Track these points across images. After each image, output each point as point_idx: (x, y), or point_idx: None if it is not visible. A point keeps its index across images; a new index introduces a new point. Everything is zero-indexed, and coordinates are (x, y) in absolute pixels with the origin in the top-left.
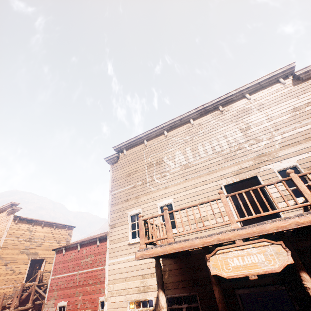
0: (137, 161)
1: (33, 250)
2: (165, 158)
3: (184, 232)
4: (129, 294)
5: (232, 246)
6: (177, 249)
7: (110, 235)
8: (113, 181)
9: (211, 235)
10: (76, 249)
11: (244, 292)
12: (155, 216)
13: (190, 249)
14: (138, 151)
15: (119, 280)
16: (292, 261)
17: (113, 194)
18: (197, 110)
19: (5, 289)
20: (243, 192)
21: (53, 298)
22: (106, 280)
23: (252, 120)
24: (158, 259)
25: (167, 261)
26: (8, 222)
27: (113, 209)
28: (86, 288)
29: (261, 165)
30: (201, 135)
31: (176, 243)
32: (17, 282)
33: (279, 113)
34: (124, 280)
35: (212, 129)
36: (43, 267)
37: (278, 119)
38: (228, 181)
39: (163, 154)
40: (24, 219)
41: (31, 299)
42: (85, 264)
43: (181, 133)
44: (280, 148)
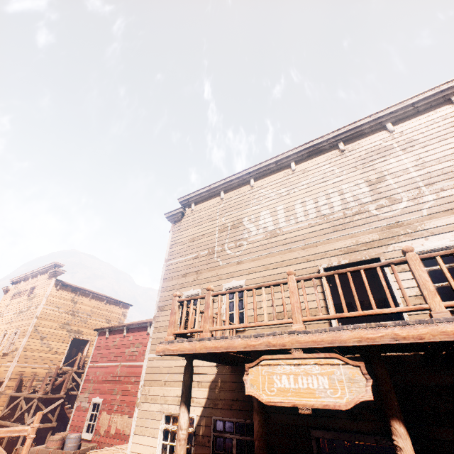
0: (207, 220)
1: (76, 327)
2: (246, 220)
3: (227, 325)
4: (167, 404)
5: (285, 357)
6: (209, 349)
7: (156, 320)
8: (172, 246)
9: (258, 336)
10: (121, 333)
11: (324, 435)
12: (194, 298)
13: (227, 352)
14: (210, 207)
15: (157, 382)
16: (371, 397)
17: (169, 265)
18: (302, 147)
19: (39, 369)
20: (324, 276)
21: (88, 391)
22: (141, 379)
23: (390, 167)
24: (190, 360)
25: (223, 368)
26: (48, 287)
27: (166, 285)
28: (126, 386)
29: (391, 242)
30: (304, 187)
31: (210, 340)
32: (53, 363)
33: (439, 157)
34: (164, 383)
35: (322, 180)
36: (86, 350)
37: (436, 167)
38: (331, 262)
39: (243, 214)
40: (68, 286)
41: (64, 386)
42: (130, 354)
43: (275, 184)
44: (430, 215)
